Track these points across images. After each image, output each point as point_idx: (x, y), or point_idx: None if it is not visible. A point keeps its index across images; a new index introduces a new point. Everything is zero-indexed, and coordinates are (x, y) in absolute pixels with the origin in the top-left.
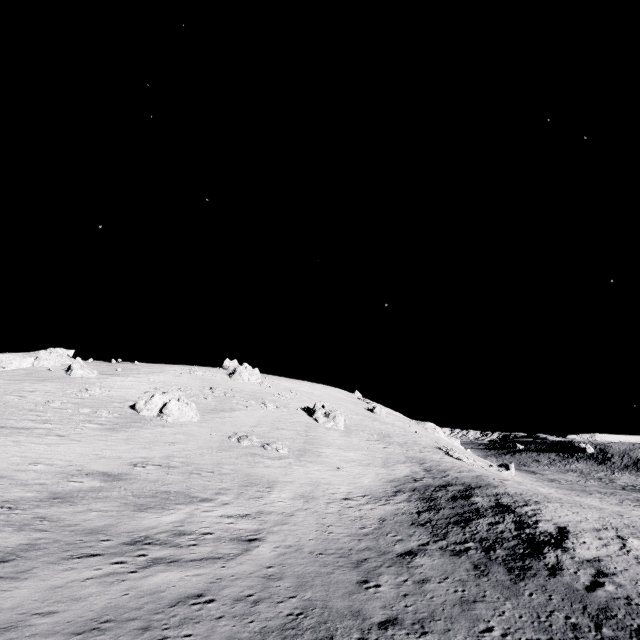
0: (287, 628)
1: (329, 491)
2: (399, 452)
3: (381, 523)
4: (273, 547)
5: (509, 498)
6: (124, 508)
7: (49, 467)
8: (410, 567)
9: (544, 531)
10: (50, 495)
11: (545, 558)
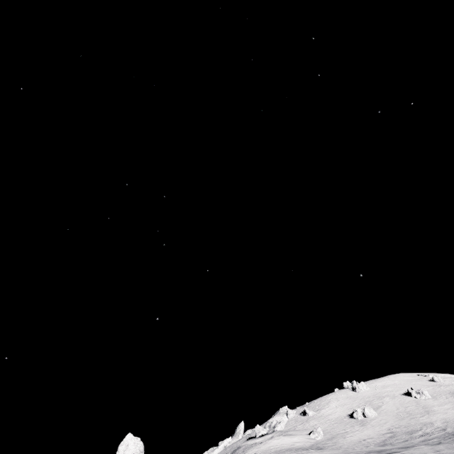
0: None
1: (450, 419)
2: None
3: None
4: (450, 428)
5: None
6: (407, 435)
7: (374, 435)
8: None
9: None
10: (389, 437)
11: None
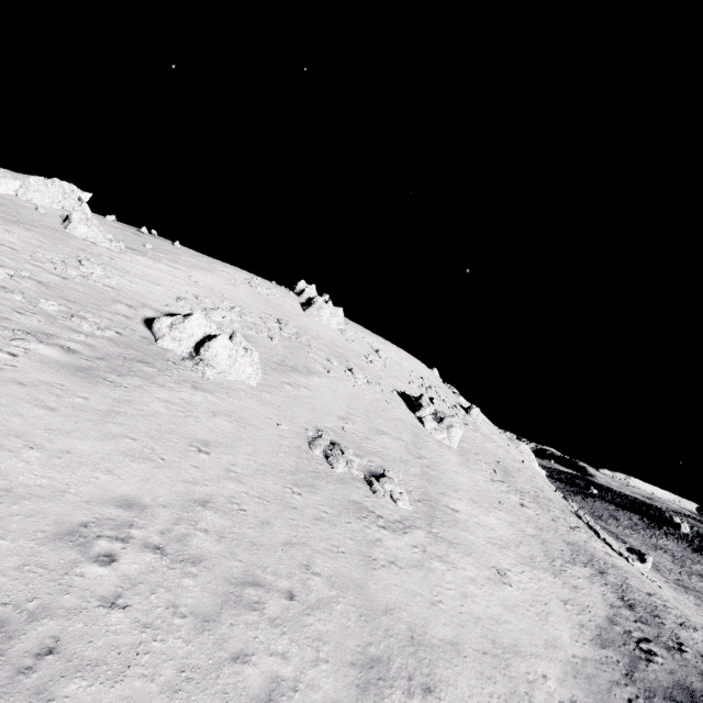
0: None
1: (539, 699)
2: (547, 523)
3: None
4: None
5: None
6: None
7: None
8: None
9: None
10: None
11: None
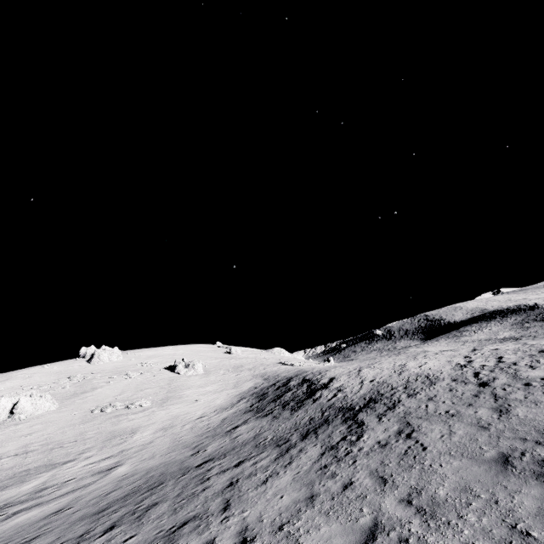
0: (129, 494)
1: (187, 418)
2: (248, 374)
3: (222, 421)
4: (130, 465)
5: (311, 375)
6: None
7: None
8: (232, 434)
9: (321, 383)
10: None
11: (315, 396)
